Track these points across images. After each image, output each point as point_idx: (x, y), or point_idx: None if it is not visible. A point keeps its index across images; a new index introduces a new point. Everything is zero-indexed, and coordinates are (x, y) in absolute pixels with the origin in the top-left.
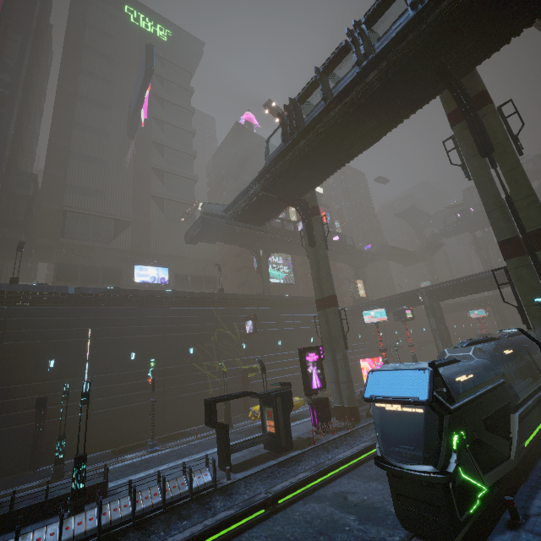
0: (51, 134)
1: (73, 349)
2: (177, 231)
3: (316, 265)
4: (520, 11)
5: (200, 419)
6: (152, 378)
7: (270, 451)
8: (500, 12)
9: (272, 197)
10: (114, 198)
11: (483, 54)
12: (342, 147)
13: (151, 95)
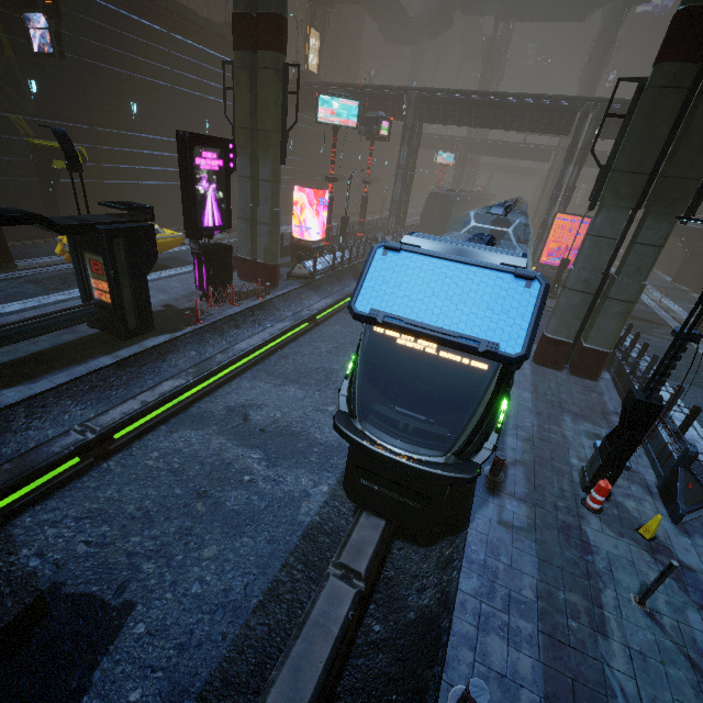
0: None
1: None
2: None
3: None
4: None
5: None
6: None
7: (103, 334)
8: None
9: None
10: None
11: None
12: None
13: None
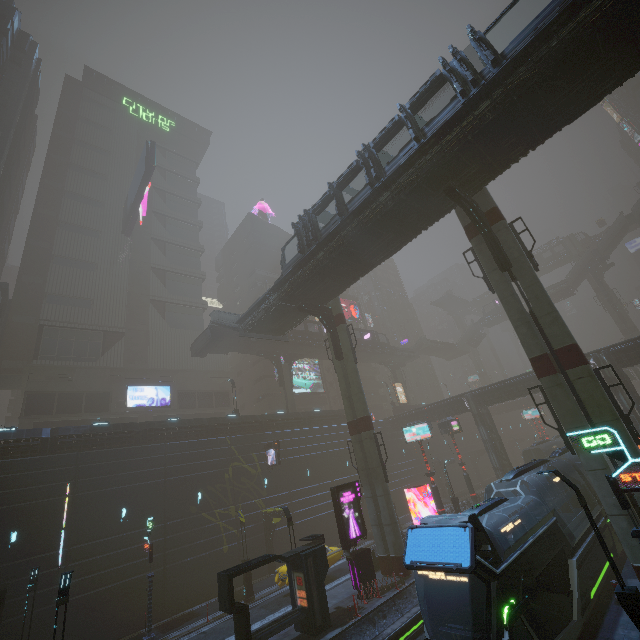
0: (29, 236)
1: (44, 513)
2: (181, 339)
3: (345, 380)
4: (514, 145)
5: (213, 590)
6: (150, 543)
7: (303, 634)
8: (496, 146)
9: (291, 306)
10: (104, 305)
11: (488, 177)
12: (363, 257)
13: (151, 188)
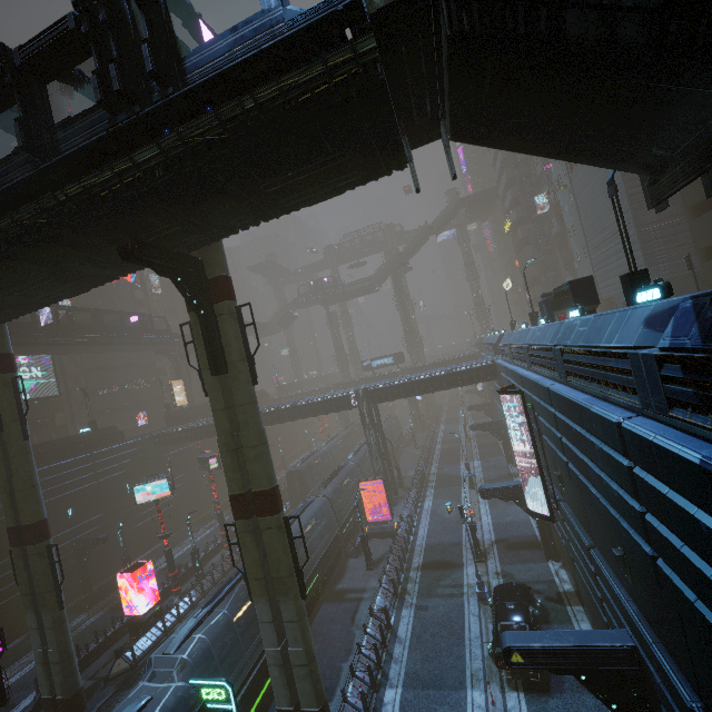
0: None
1: None
2: None
3: (8, 463)
4: (231, 213)
5: None
6: None
7: None
8: (200, 210)
9: None
10: None
11: (205, 237)
12: (4, 297)
13: None
